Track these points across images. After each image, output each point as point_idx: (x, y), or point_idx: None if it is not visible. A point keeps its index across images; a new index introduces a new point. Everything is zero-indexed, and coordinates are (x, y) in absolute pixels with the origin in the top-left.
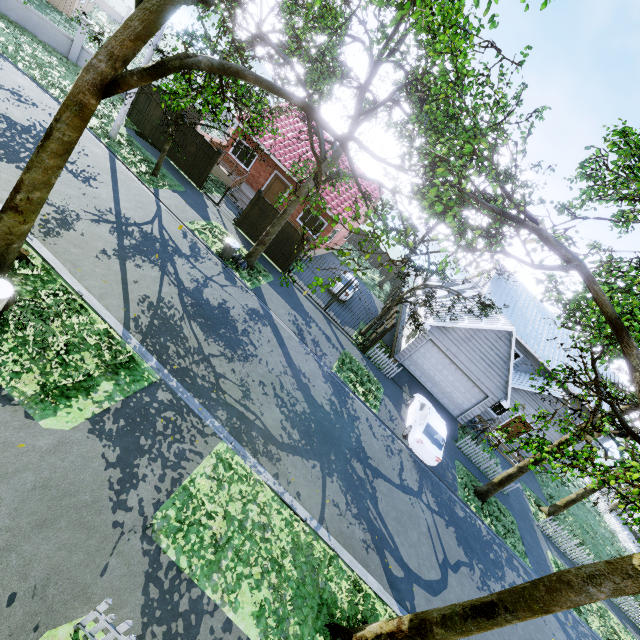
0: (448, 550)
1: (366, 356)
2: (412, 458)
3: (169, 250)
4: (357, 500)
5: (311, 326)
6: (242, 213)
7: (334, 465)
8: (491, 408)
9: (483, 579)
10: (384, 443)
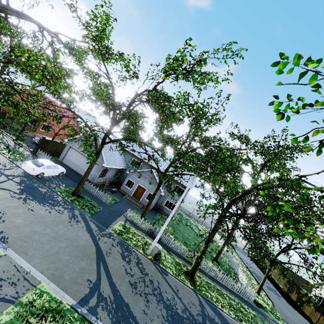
0: (3, 185)
1: (36, 156)
2: (24, 173)
3: None
4: None
5: None
6: None
7: None
8: (127, 185)
9: (24, 198)
10: (1, 163)
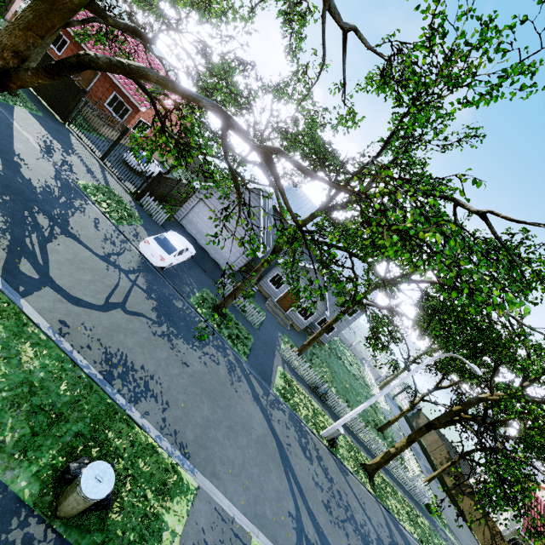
0: (133, 304)
1: (139, 204)
2: (142, 260)
3: None
4: (15, 226)
5: (71, 156)
6: None
7: (2, 200)
8: (272, 283)
9: (168, 334)
10: (107, 236)
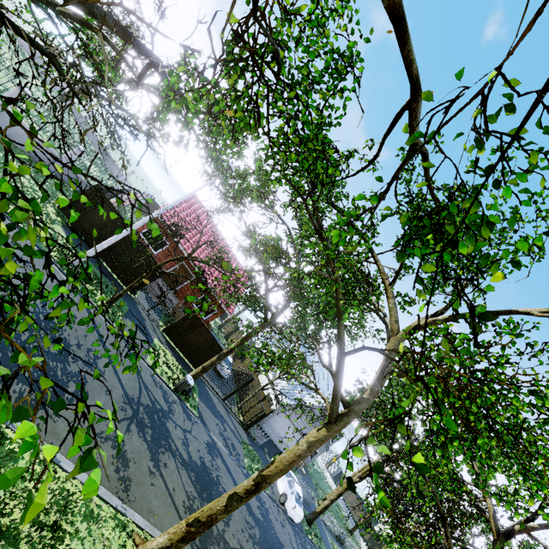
0: None
1: (247, 432)
2: (287, 520)
3: (161, 417)
4: None
5: (226, 428)
6: (173, 323)
7: None
8: None
9: None
10: (280, 521)
